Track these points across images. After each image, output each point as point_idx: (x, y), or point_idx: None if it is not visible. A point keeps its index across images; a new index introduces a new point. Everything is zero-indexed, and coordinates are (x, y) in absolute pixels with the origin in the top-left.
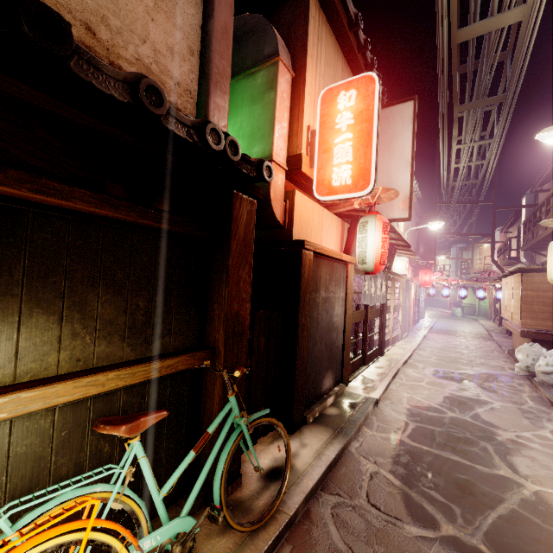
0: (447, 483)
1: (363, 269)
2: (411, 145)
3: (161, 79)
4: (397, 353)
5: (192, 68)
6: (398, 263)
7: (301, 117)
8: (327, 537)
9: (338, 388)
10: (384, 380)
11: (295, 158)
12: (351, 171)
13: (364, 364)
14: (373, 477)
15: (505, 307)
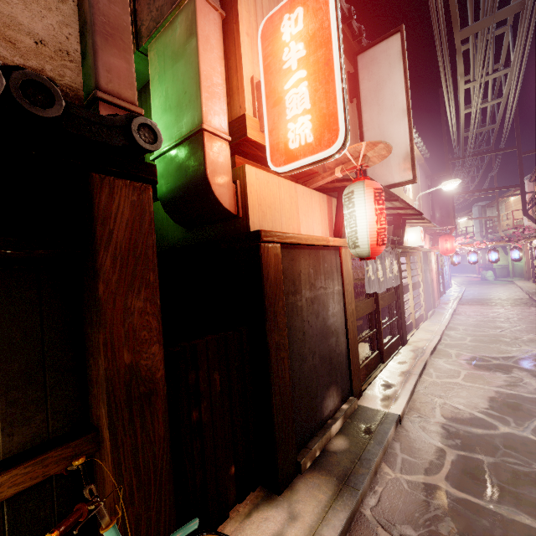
0: None
1: (356, 254)
2: (404, 88)
3: (6, 35)
4: (423, 339)
5: (65, 20)
6: (411, 235)
7: (239, 66)
8: None
9: (347, 405)
10: (407, 382)
11: (238, 122)
12: (311, 123)
13: (382, 361)
14: None
15: None
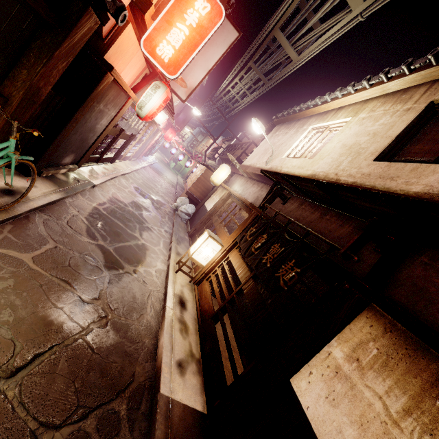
0: (111, 230)
1: (138, 112)
2: (217, 60)
3: None
4: (122, 167)
5: None
6: (161, 116)
7: None
8: (38, 229)
9: (72, 166)
10: (105, 177)
11: (146, 1)
12: (172, 55)
13: (97, 161)
14: (75, 216)
15: (191, 177)
